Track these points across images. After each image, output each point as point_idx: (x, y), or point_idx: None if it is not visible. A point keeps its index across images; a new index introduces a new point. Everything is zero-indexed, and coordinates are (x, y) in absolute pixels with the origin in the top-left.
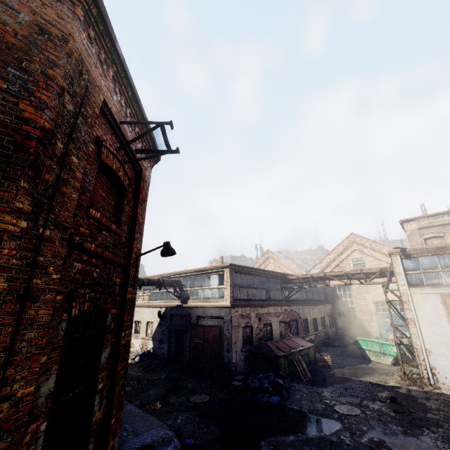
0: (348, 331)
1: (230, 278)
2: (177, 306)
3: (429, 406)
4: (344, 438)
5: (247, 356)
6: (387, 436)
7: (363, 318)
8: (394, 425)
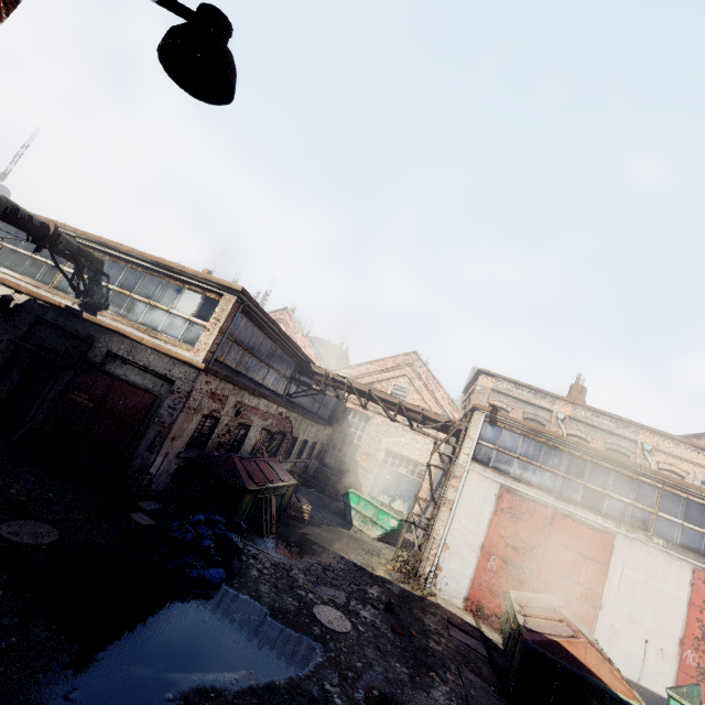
0: (334, 472)
1: (229, 315)
2: (66, 309)
3: (428, 626)
4: (330, 689)
5: (182, 467)
6: (390, 687)
7: (363, 464)
8: (396, 660)
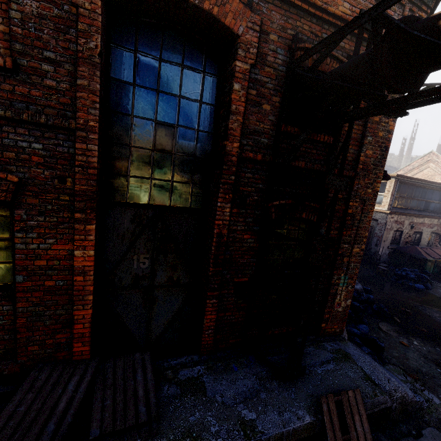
0: None
1: (393, 187)
2: None
3: None
4: None
5: (391, 252)
6: None
7: None
8: None
